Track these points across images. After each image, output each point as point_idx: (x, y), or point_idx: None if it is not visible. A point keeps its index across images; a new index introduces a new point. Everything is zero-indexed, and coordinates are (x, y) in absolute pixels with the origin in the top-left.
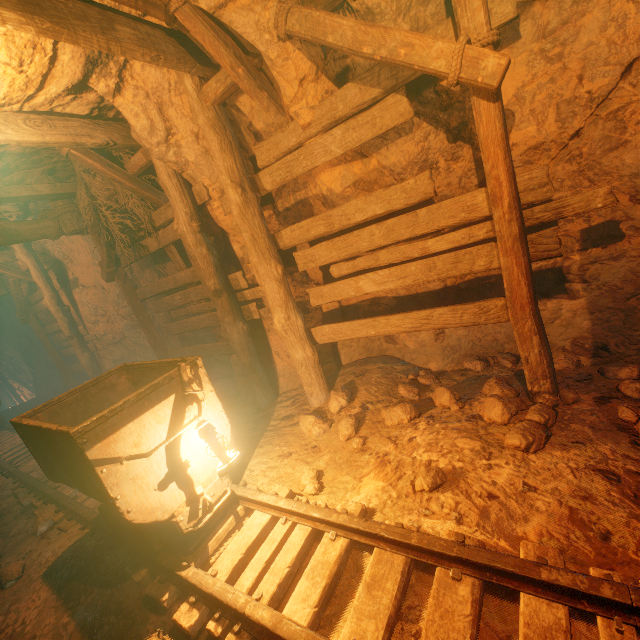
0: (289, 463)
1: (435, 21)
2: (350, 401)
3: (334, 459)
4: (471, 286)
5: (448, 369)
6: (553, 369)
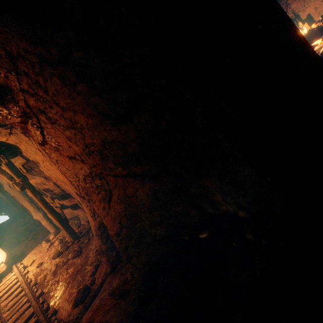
0: (33, 256)
1: (24, 161)
2: (57, 235)
3: (41, 255)
4: (77, 204)
5: (84, 223)
6: (75, 235)
